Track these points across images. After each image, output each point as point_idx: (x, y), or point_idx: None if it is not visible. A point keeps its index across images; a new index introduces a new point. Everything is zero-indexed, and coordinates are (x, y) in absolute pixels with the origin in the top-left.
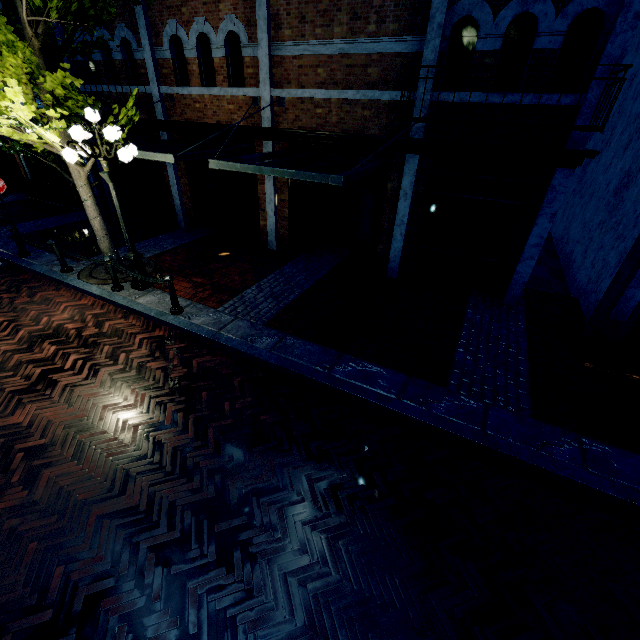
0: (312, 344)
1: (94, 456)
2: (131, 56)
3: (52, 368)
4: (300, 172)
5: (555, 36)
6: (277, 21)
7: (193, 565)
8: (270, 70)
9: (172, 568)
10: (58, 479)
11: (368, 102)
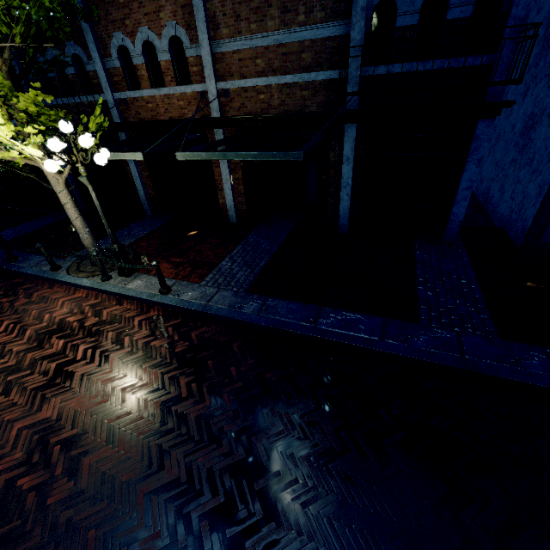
0: (293, 302)
1: (126, 437)
2: (82, 69)
3: (65, 361)
4: (262, 153)
5: (465, 6)
6: (214, 22)
7: (244, 525)
8: (213, 66)
9: (226, 532)
10: (98, 465)
11: (305, 83)
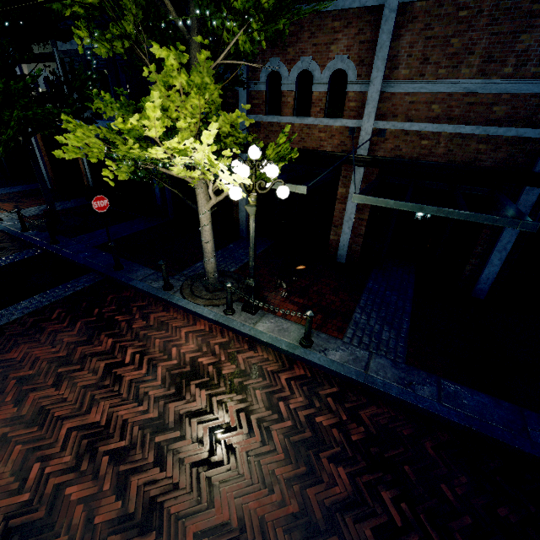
0: (476, 392)
1: None
2: None
3: (217, 425)
4: (477, 214)
5: None
6: (394, 61)
7: None
8: (377, 104)
9: None
10: None
11: (486, 137)
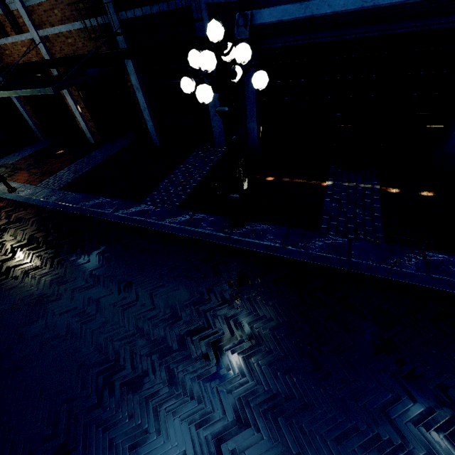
0: (80, 194)
1: None
2: None
3: None
4: (33, 90)
5: None
6: None
7: None
8: (30, 17)
9: None
10: None
11: (91, 28)
